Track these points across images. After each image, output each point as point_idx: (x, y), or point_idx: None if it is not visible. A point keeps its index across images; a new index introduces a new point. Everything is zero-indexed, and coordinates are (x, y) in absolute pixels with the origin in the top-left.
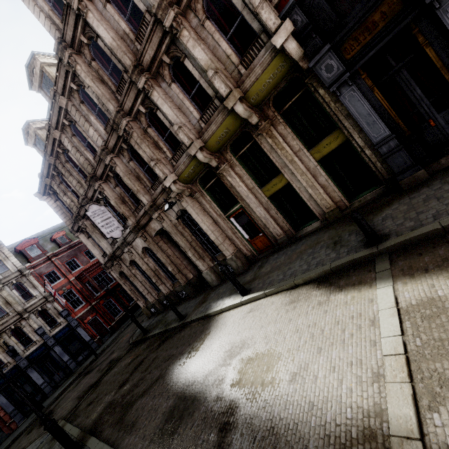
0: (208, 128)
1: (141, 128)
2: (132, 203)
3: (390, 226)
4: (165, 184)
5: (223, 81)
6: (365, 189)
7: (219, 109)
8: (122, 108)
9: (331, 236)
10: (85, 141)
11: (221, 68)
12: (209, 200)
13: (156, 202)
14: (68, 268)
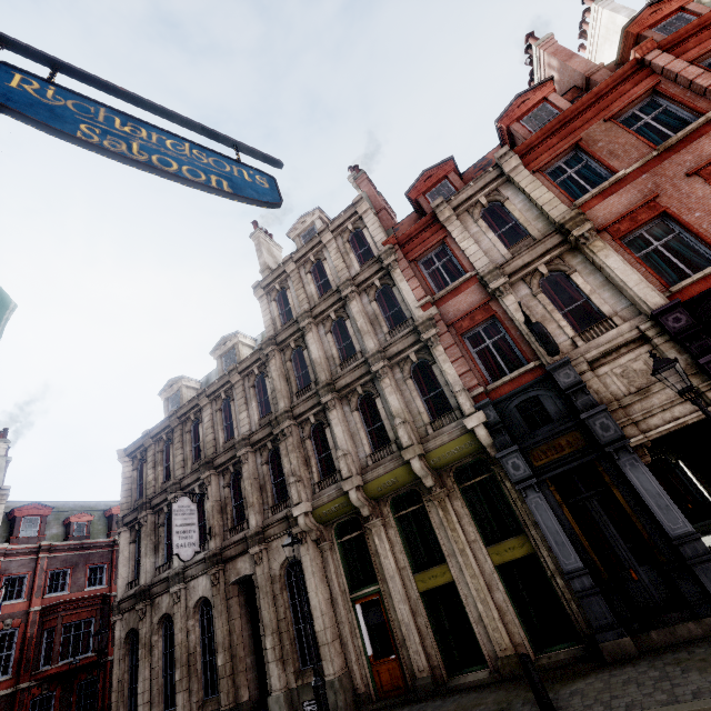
0: (375, 469)
1: (300, 436)
2: (233, 517)
3: (576, 705)
4: (293, 510)
5: (408, 433)
6: (562, 644)
7: (395, 454)
8: (293, 409)
9: (498, 698)
10: (229, 420)
11: (410, 420)
12: (338, 559)
13: (266, 530)
14: (47, 583)
